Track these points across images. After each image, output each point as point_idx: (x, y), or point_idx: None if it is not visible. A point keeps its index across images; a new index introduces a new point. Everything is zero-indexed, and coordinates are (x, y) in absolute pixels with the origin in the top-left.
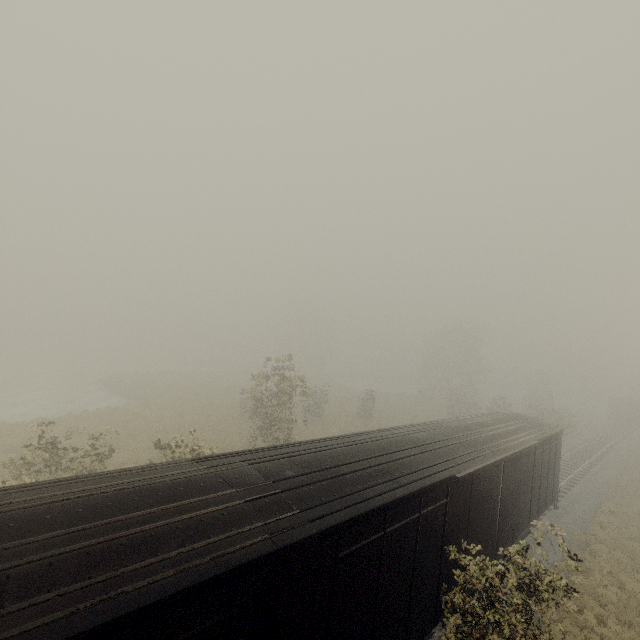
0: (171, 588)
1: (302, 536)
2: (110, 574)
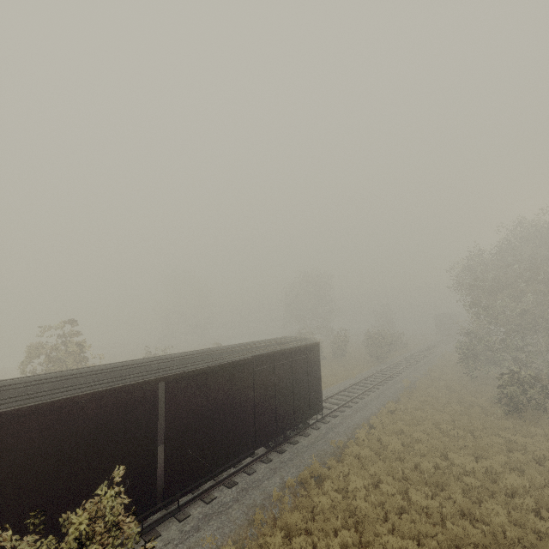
0: None
1: None
2: None
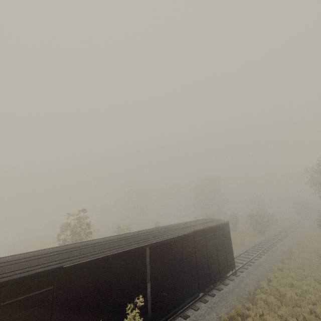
0: None
1: None
2: None
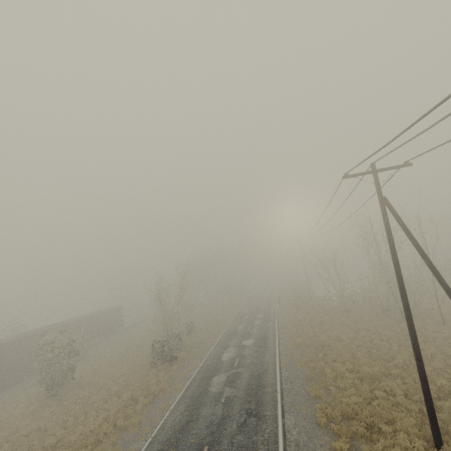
0: (0, 344)
1: (20, 338)
2: None
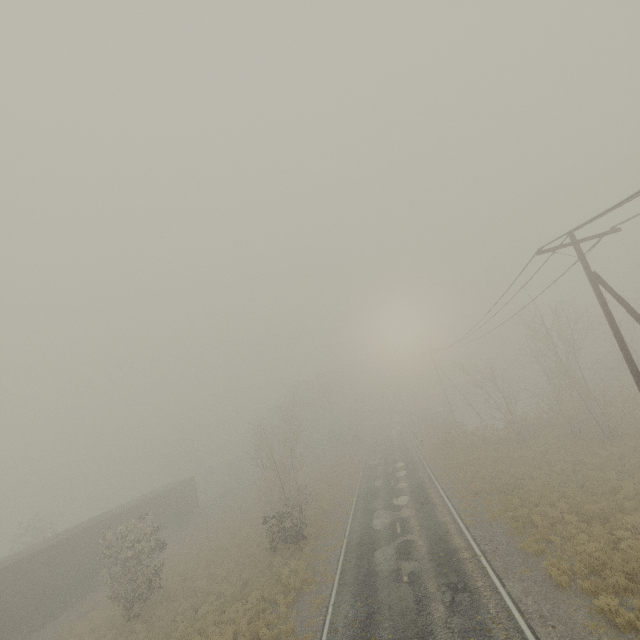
0: (39, 549)
1: (65, 537)
2: (26, 553)
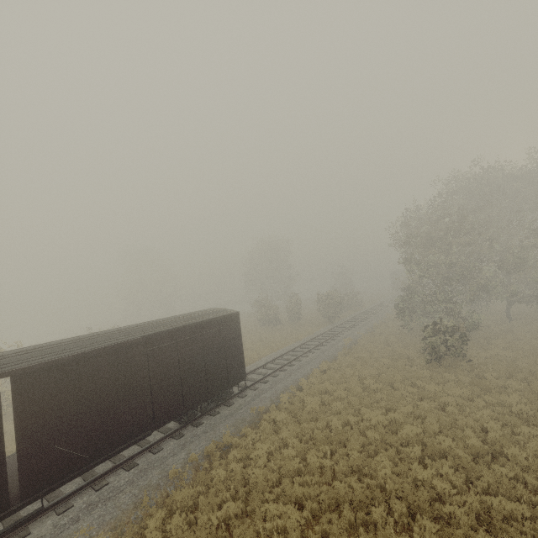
0: None
1: None
2: None
